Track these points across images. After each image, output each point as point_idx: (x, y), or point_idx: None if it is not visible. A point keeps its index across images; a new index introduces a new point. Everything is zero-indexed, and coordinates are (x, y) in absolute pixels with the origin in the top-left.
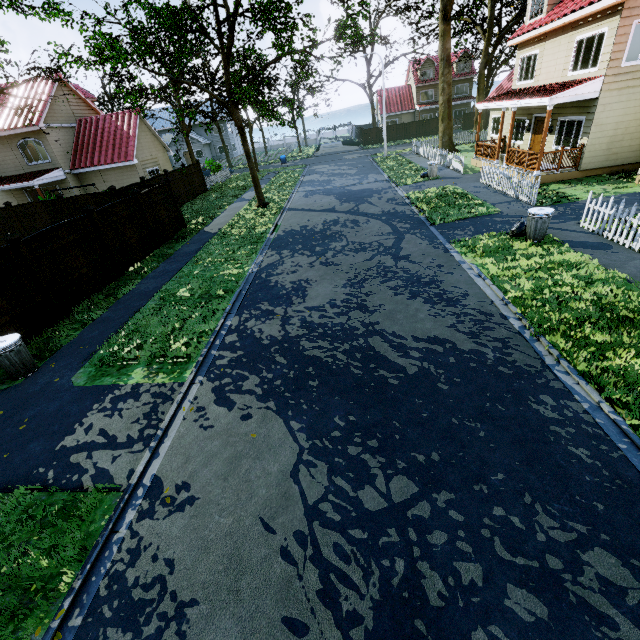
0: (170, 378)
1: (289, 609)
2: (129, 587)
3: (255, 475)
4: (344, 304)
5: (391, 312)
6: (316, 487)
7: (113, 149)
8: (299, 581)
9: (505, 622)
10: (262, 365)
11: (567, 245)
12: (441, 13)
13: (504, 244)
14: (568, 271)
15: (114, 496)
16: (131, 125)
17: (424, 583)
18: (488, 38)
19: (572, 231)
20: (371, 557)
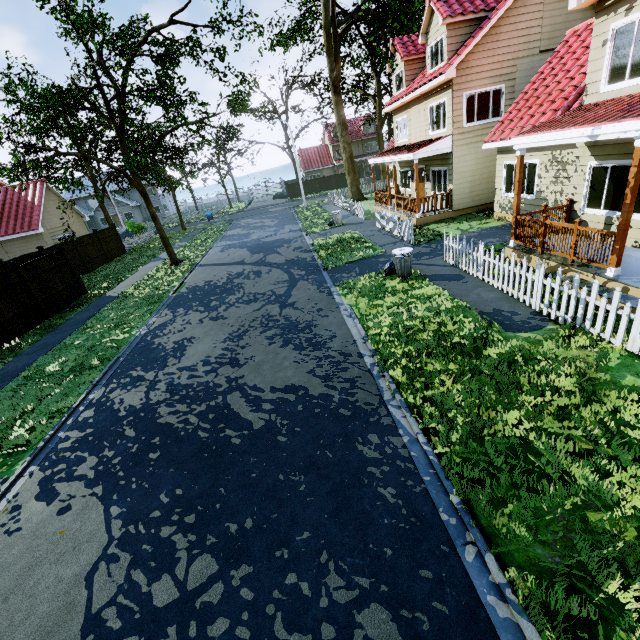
0: None
1: None
2: None
3: (44, 586)
4: (217, 360)
5: (259, 363)
6: (108, 588)
7: (15, 220)
8: None
9: None
10: (107, 442)
11: (428, 279)
12: (331, 87)
13: (378, 283)
14: (424, 304)
15: None
16: (36, 195)
17: None
18: (379, 105)
19: (437, 265)
20: None
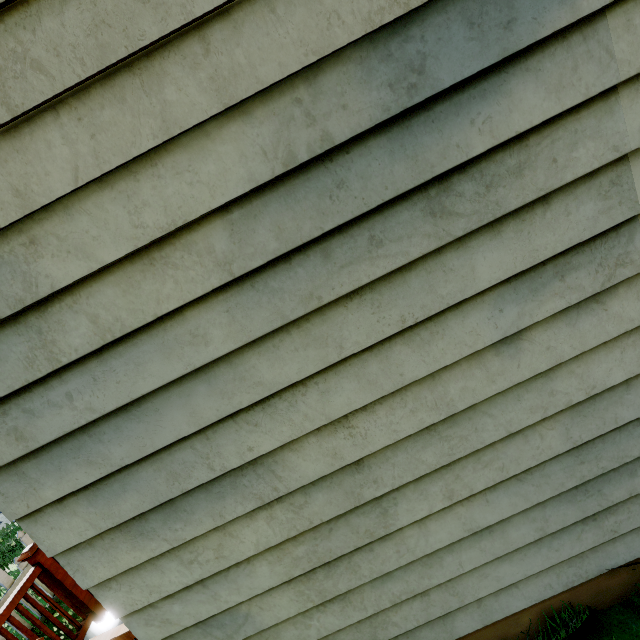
0: None
1: None
2: None
3: None
4: None
5: None
6: None
7: None
8: None
9: None
10: None
11: None
12: None
13: None
14: None
15: None
16: None
17: None
18: None
19: None
20: None
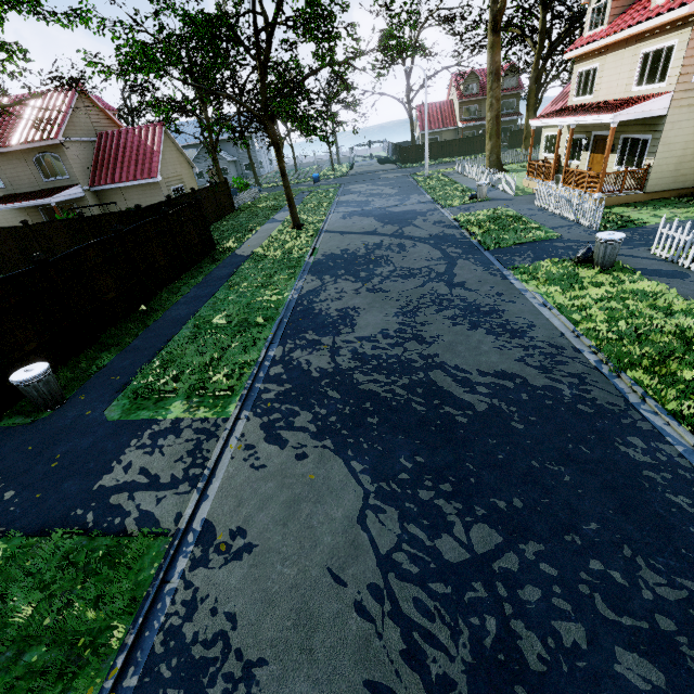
0: (213, 413)
1: (371, 671)
2: (188, 644)
3: (317, 521)
4: (398, 334)
5: (451, 344)
6: (387, 535)
7: (136, 165)
8: (379, 640)
9: (618, 690)
10: (313, 400)
11: (640, 273)
12: (490, 24)
13: (569, 271)
14: (643, 301)
15: (162, 542)
16: (155, 140)
17: (521, 644)
18: (539, 51)
19: (643, 258)
20: (457, 614)
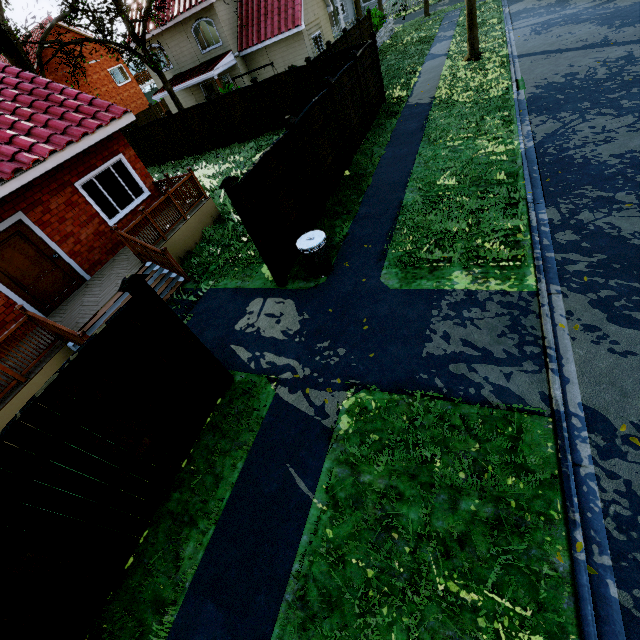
0: (509, 285)
1: None
2: None
3: None
4: None
5: None
6: None
7: (278, 14)
8: None
9: None
10: None
11: None
12: None
13: None
14: None
15: (540, 421)
16: None
17: None
18: None
19: None
20: None
